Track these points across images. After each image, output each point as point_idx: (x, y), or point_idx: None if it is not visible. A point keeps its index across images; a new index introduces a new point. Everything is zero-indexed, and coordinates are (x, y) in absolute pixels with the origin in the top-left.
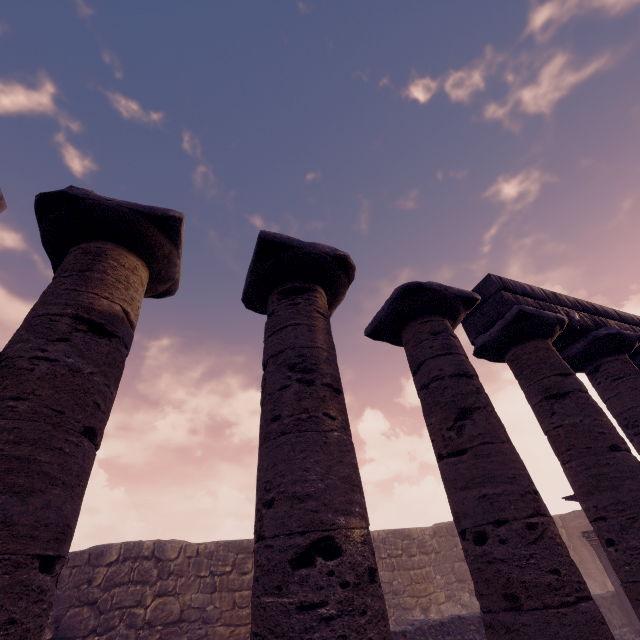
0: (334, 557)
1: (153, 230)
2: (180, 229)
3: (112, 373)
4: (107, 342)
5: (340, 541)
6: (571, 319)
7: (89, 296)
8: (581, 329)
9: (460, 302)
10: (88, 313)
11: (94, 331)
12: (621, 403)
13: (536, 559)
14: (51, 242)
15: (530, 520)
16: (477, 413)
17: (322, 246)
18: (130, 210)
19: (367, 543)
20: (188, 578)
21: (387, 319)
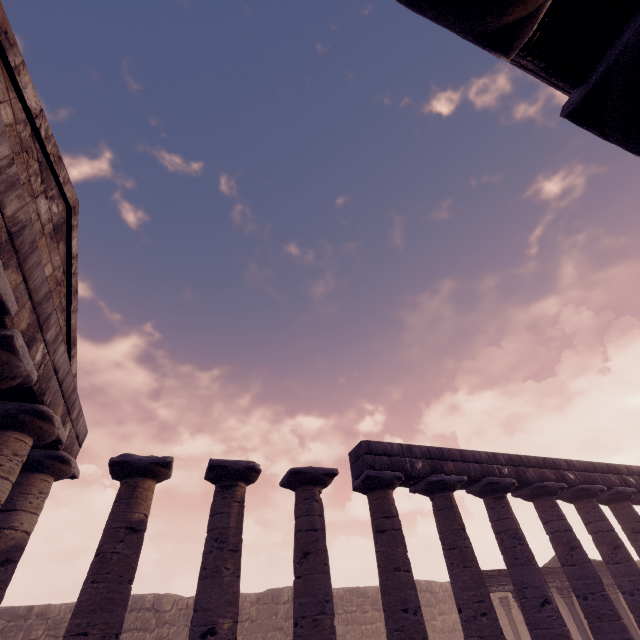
0: (215, 635)
1: (159, 468)
2: (171, 464)
3: (139, 550)
4: (137, 535)
5: (218, 629)
6: (413, 469)
7: (131, 514)
8: (419, 476)
9: (325, 476)
10: (131, 524)
11: (133, 530)
12: (439, 527)
13: (311, 636)
14: (114, 475)
15: (315, 617)
16: (311, 555)
17: (242, 462)
18: (149, 463)
19: (231, 629)
20: (179, 627)
21: (286, 483)
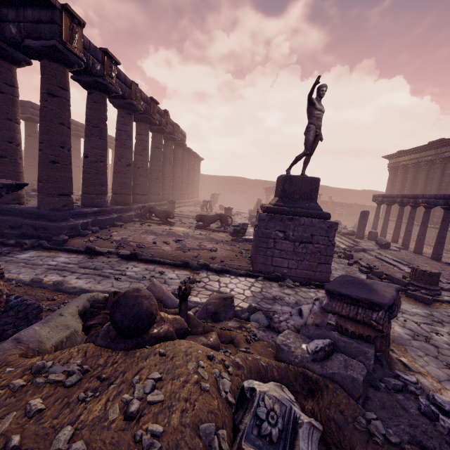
0: None
1: None
2: None
3: None
4: None
5: None
6: None
7: None
8: None
9: None
10: None
11: None
12: None
13: None
14: None
15: None
16: None
17: None
18: None
19: None
20: None
21: None
